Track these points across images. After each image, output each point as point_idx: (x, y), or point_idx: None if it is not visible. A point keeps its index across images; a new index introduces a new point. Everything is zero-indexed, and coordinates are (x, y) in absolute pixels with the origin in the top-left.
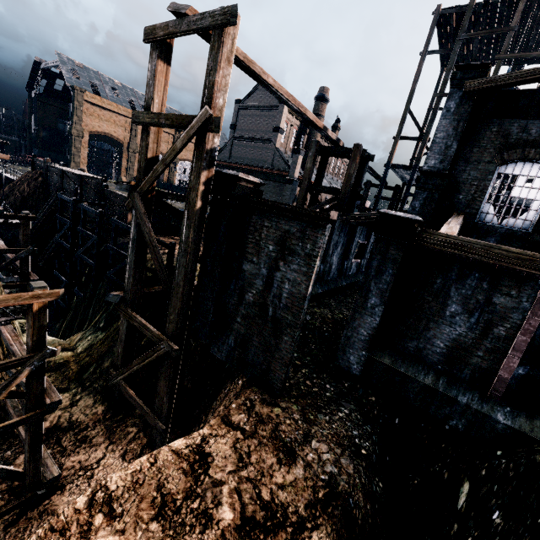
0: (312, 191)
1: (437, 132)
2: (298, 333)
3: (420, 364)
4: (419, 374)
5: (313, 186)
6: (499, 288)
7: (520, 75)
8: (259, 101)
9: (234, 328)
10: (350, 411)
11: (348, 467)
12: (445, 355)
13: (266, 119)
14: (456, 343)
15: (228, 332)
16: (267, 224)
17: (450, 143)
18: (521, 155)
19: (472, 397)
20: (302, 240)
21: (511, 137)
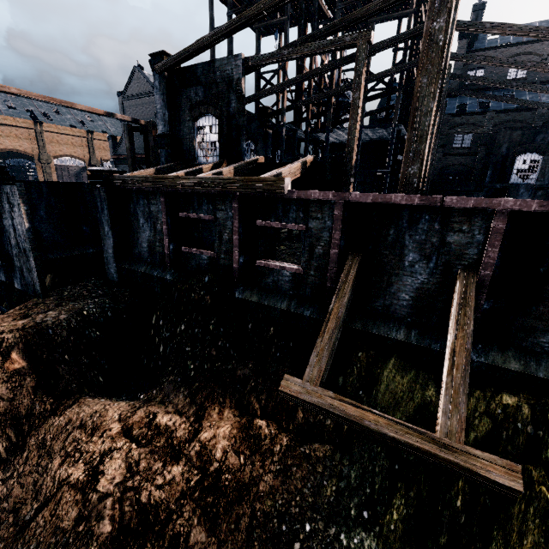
0: (140, 166)
1: (157, 105)
2: (35, 254)
3: (142, 261)
4: (140, 267)
5: (138, 161)
6: (150, 201)
7: (175, 58)
8: (137, 90)
9: (16, 265)
10: (101, 299)
11: (63, 317)
12: (149, 251)
13: (147, 106)
14: (149, 242)
15: (16, 270)
16: (1, 192)
17: (165, 112)
18: (199, 112)
19: (160, 271)
20: (13, 196)
21: (193, 101)
